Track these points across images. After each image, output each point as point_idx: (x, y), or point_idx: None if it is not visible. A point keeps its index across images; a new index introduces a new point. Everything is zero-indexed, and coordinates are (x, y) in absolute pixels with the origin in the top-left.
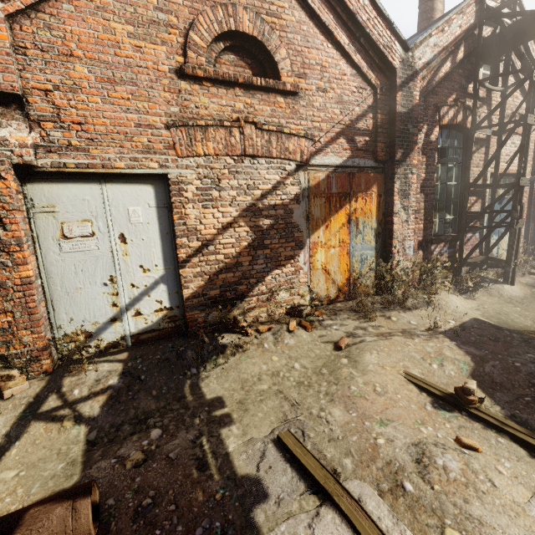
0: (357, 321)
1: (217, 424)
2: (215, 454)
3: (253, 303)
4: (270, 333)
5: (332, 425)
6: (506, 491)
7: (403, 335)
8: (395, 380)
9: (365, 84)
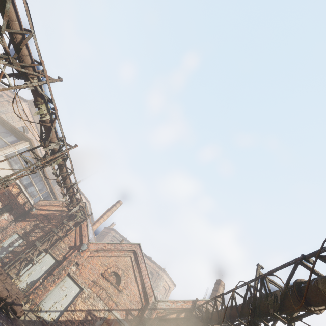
0: None
1: None
2: None
3: None
4: None
5: None
6: None
7: None
8: None
9: (141, 301)
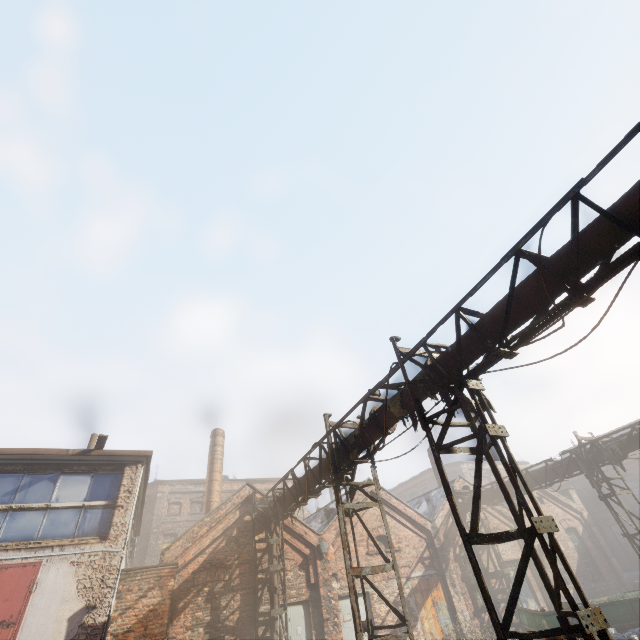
0: None
1: None
2: None
3: None
4: None
5: None
6: None
7: None
8: None
9: (421, 538)
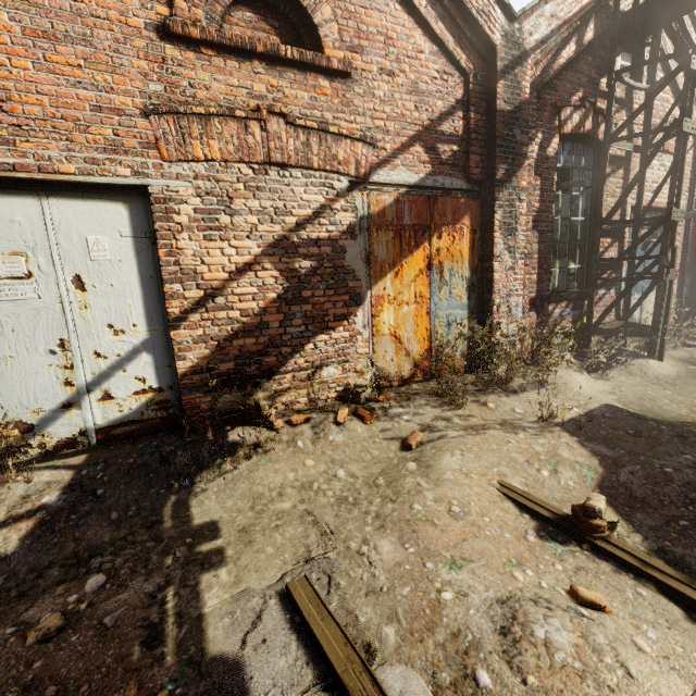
0: (438, 409)
1: (199, 565)
2: (181, 617)
3: (287, 383)
4: (308, 425)
5: (375, 568)
6: (650, 686)
7: (502, 428)
8: (484, 495)
9: (452, 68)
